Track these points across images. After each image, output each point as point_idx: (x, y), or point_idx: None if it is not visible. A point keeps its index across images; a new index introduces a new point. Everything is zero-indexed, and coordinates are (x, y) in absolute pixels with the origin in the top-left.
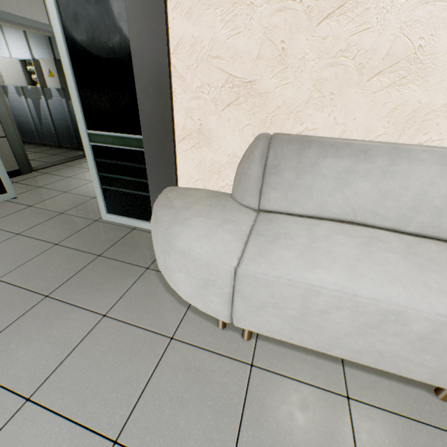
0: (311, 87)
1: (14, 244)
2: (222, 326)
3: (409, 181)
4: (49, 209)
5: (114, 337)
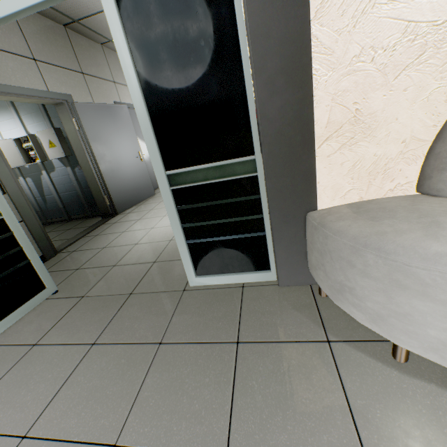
0: None
1: (98, 364)
2: None
3: None
4: (111, 294)
5: None
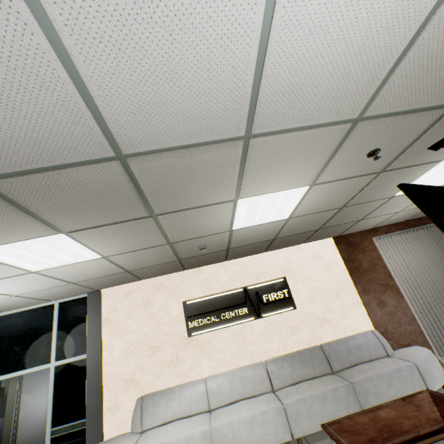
0: (153, 374)
1: None
2: None
3: (186, 395)
4: None
5: None
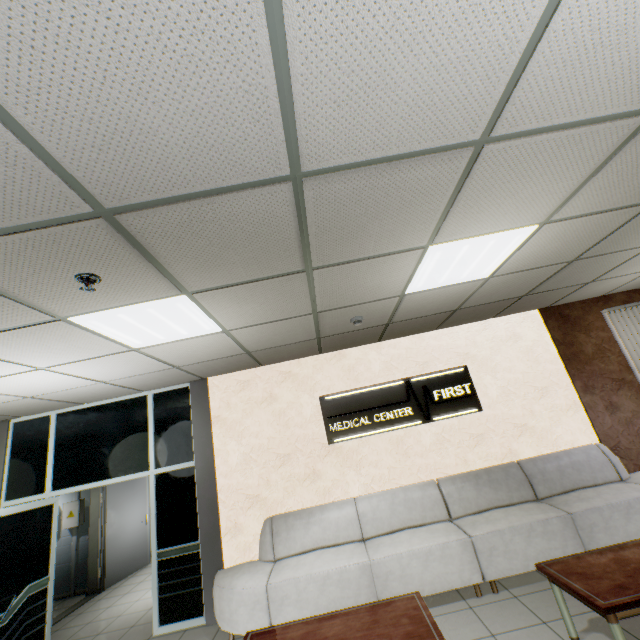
0: (283, 490)
1: None
2: None
3: (331, 519)
4: None
5: None
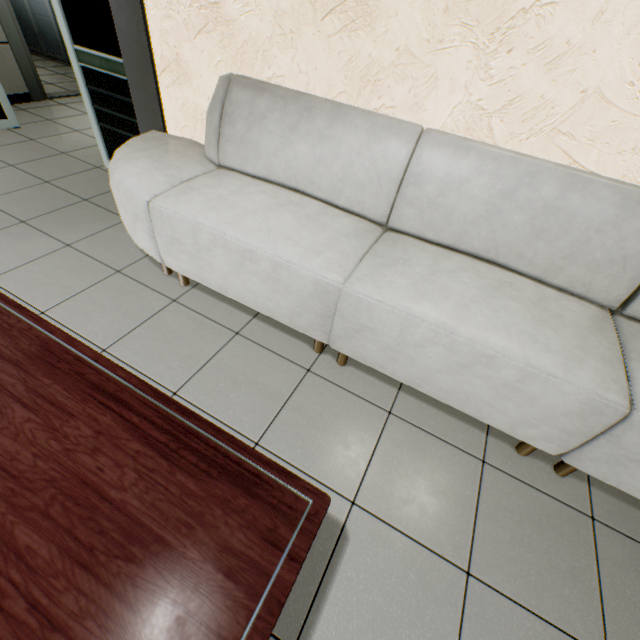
0: (273, 20)
1: (5, 175)
2: (166, 272)
3: (341, 149)
4: (52, 147)
5: (70, 261)
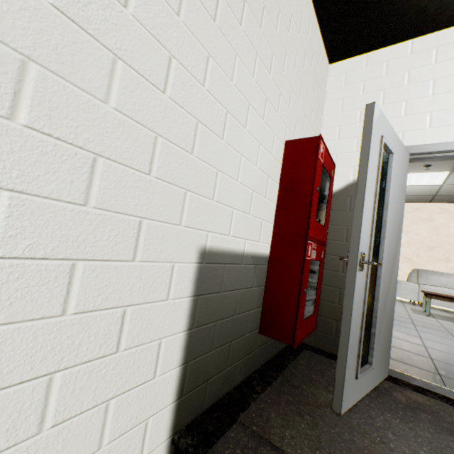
0: (425, 261)
1: None
2: (414, 304)
3: (453, 279)
4: None
5: None
